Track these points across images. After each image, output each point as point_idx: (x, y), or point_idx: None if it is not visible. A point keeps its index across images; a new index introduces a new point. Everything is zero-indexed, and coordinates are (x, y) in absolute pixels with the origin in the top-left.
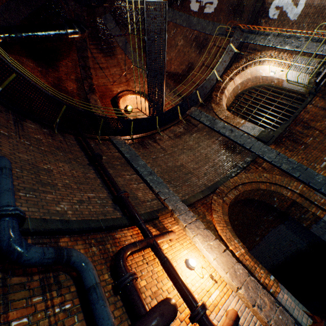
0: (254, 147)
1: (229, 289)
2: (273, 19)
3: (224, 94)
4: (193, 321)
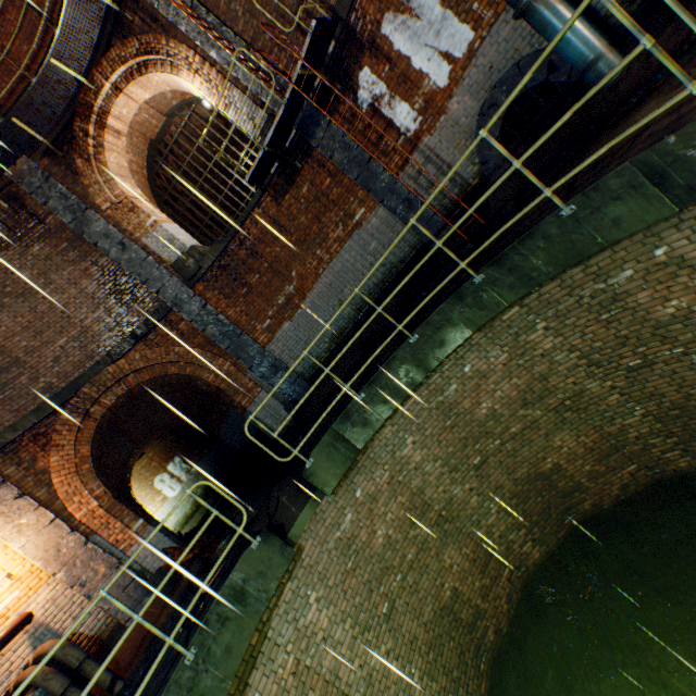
0: (167, 290)
1: (45, 577)
2: None
3: (110, 131)
4: None
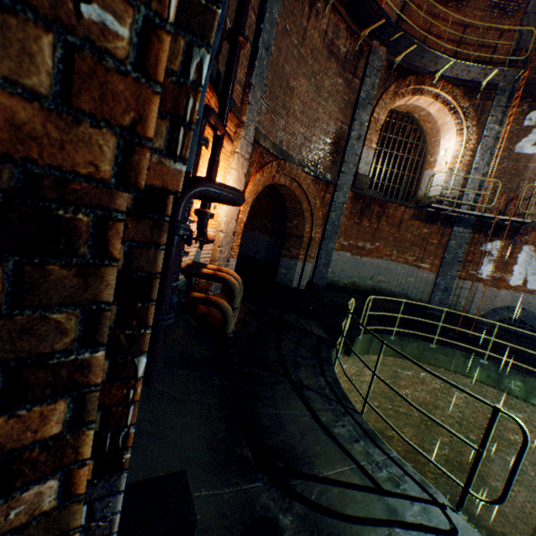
0: (345, 177)
1: (215, 226)
2: (524, 122)
3: (411, 98)
4: (200, 215)
